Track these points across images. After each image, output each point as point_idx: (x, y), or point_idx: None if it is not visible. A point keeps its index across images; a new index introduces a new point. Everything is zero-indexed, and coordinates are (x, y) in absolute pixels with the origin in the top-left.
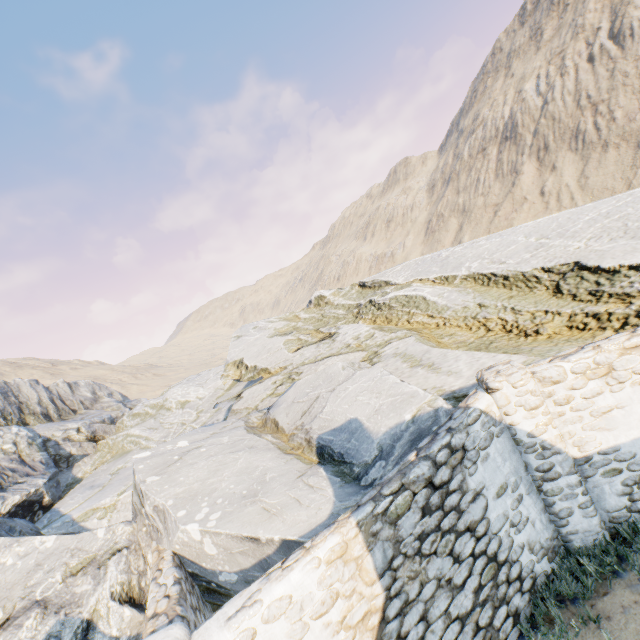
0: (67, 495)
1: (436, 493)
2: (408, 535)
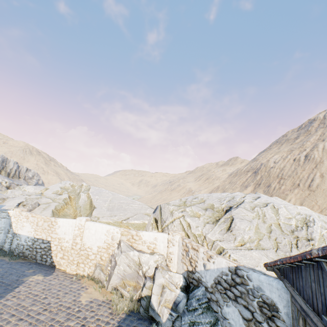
0: None
1: None
2: None
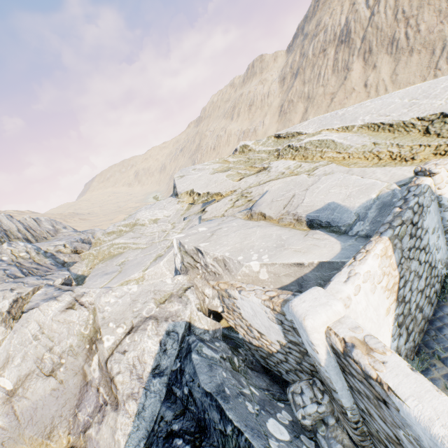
0: (86, 281)
1: (413, 228)
2: (405, 248)
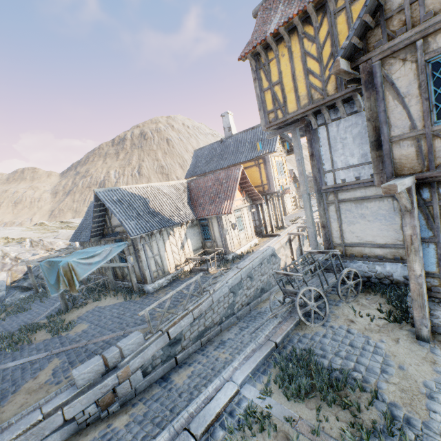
0: None
1: None
2: None
